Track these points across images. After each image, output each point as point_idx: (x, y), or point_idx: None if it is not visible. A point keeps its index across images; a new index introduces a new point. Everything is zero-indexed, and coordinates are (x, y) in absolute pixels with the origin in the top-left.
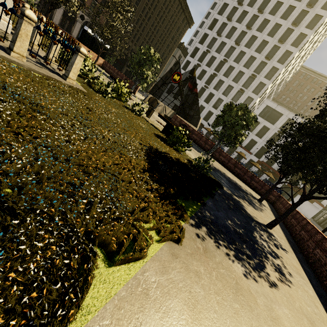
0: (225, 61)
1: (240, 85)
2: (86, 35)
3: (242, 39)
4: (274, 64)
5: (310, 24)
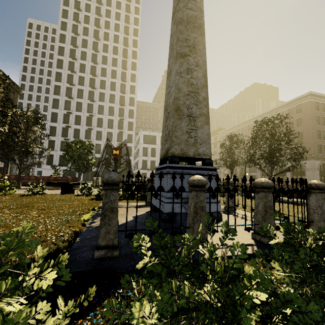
0: (92, 116)
1: (116, 128)
2: None
3: (93, 96)
4: (129, 107)
5: (132, 79)
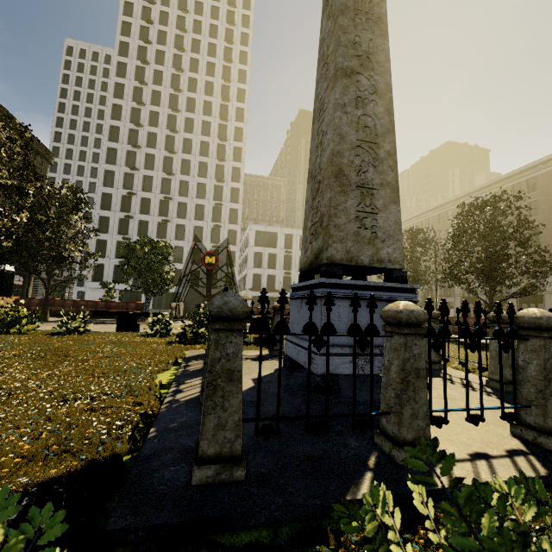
0: (169, 199)
1: (209, 220)
2: None
3: (171, 166)
4: (231, 184)
5: (237, 137)
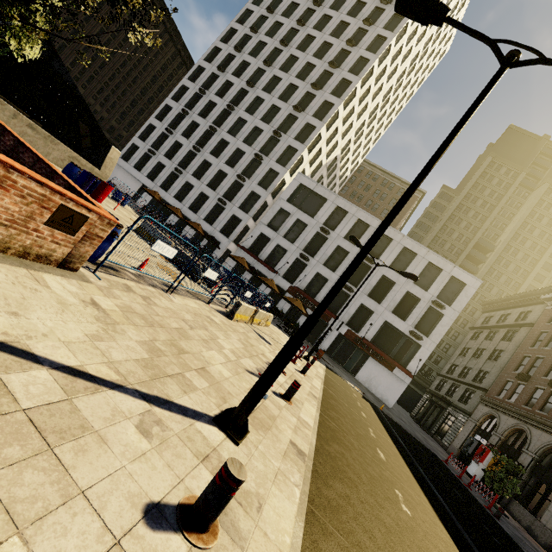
0: (230, 107)
1: (257, 149)
2: None
3: (259, 80)
4: (309, 119)
5: (355, 69)
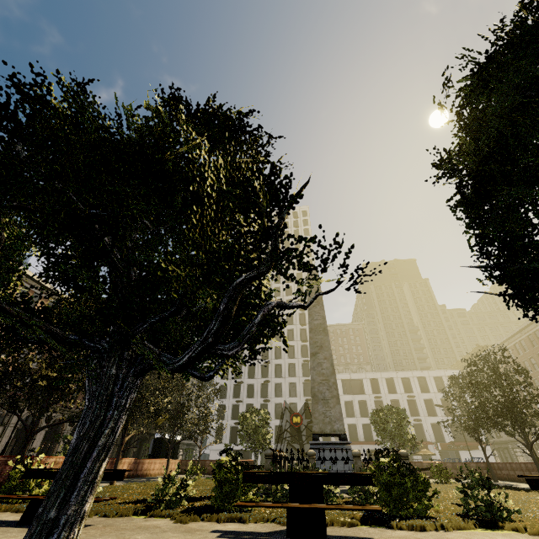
0: (267, 363)
1: (300, 376)
2: (163, 443)
3: None
4: None
5: None
